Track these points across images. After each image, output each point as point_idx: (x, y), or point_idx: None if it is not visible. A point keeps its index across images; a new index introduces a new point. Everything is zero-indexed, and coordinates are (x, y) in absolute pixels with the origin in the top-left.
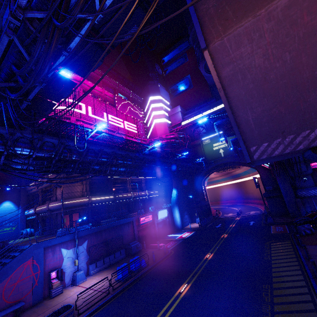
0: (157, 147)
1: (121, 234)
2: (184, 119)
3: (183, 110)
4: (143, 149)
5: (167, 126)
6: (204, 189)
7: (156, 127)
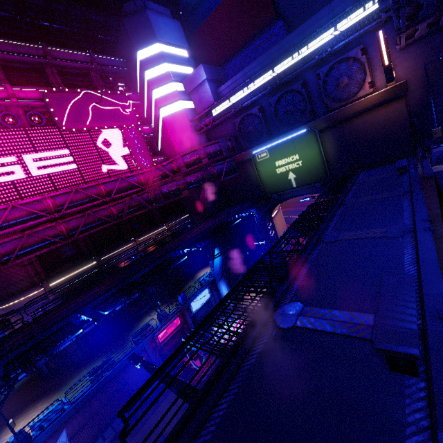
0: (164, 197)
1: (128, 377)
2: (216, 102)
3: (212, 73)
4: (75, 327)
5: (188, 120)
6: (272, 226)
7: (166, 128)
